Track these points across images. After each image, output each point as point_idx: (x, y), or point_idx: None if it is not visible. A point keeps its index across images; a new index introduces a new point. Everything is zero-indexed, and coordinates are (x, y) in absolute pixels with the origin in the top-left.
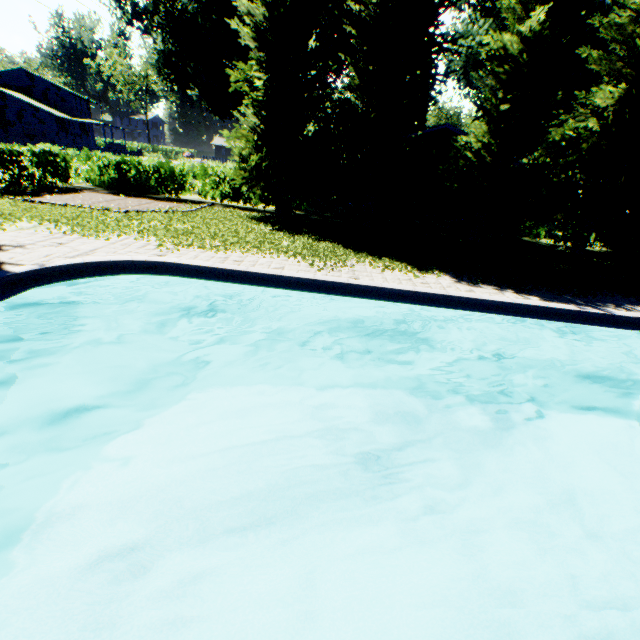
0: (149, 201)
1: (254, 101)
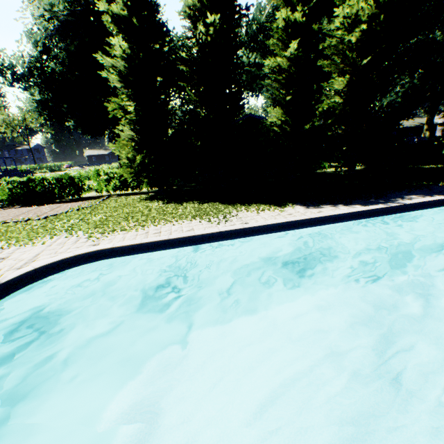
0: (58, 205)
1: (129, 120)
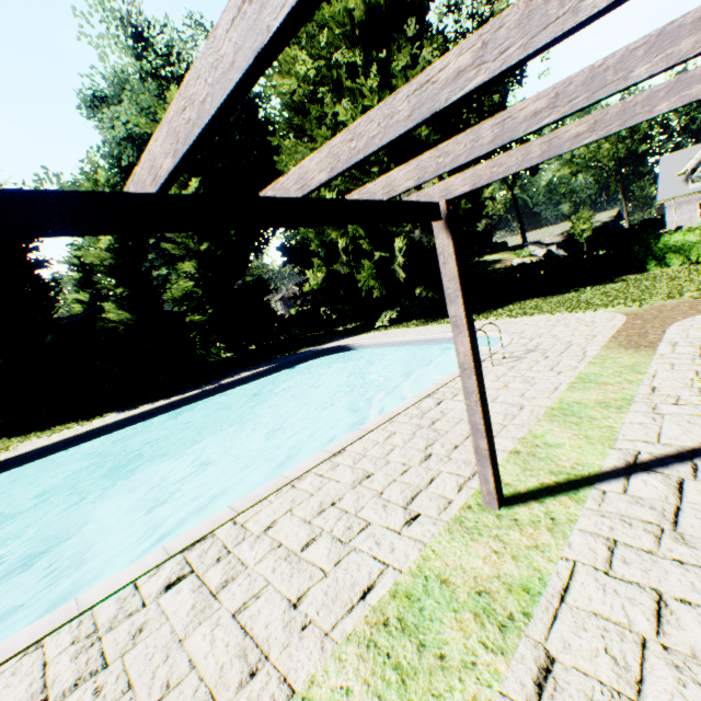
0: None
1: None
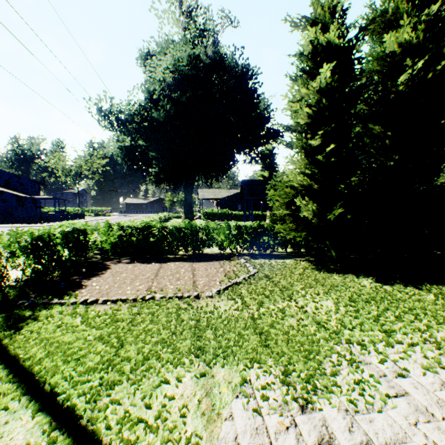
0: (186, 264)
1: (317, 162)
